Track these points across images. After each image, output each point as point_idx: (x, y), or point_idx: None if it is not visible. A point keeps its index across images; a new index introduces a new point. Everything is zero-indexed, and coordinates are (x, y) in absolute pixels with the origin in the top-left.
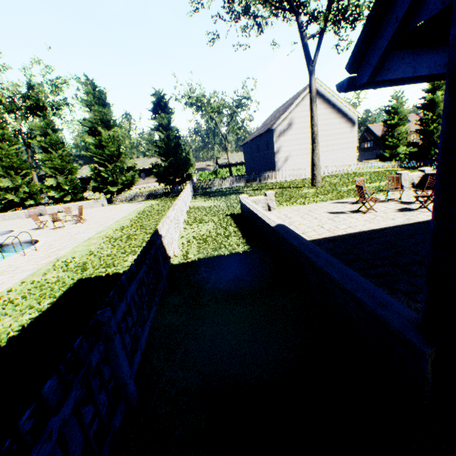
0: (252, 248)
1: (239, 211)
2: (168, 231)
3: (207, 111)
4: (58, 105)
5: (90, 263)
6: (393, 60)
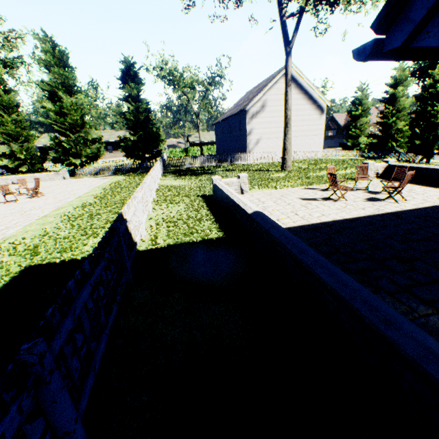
0: (226, 234)
1: (211, 192)
2: (135, 213)
3: (180, 86)
4: (12, 62)
5: (44, 246)
6: (435, 21)
